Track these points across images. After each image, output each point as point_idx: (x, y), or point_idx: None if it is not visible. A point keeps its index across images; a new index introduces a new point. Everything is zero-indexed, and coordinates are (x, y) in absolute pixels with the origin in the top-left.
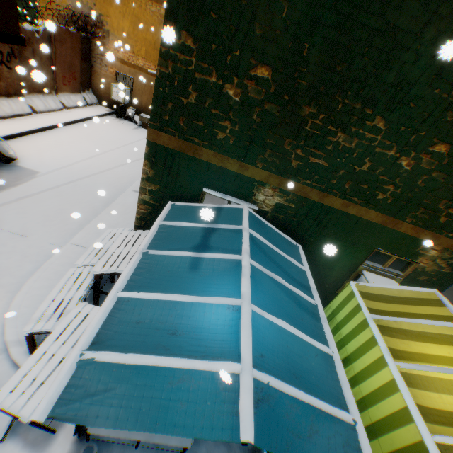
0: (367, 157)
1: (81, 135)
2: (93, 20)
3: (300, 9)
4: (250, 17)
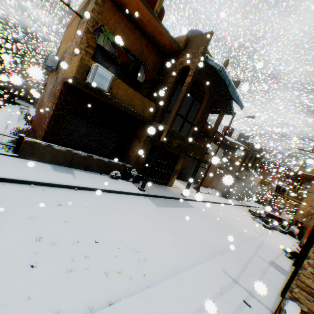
0: None
1: None
2: None
3: None
4: None
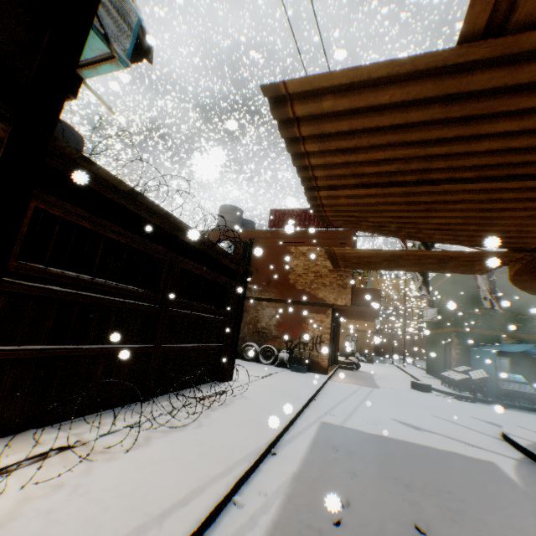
0: (532, 320)
1: None
2: None
3: None
4: (474, 297)
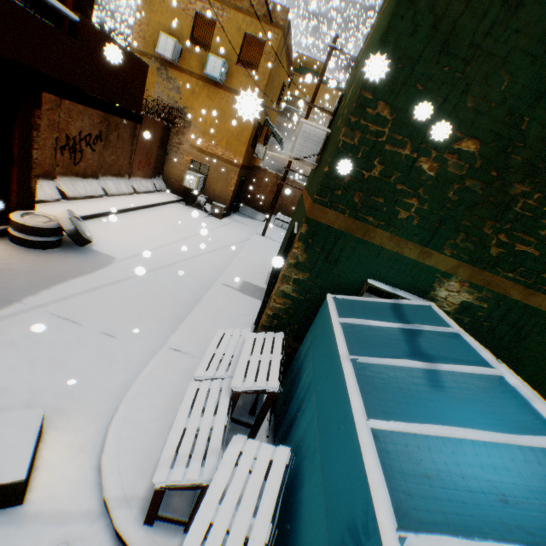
0: None
1: (153, 220)
2: (176, 111)
3: (521, 82)
4: (462, 88)
